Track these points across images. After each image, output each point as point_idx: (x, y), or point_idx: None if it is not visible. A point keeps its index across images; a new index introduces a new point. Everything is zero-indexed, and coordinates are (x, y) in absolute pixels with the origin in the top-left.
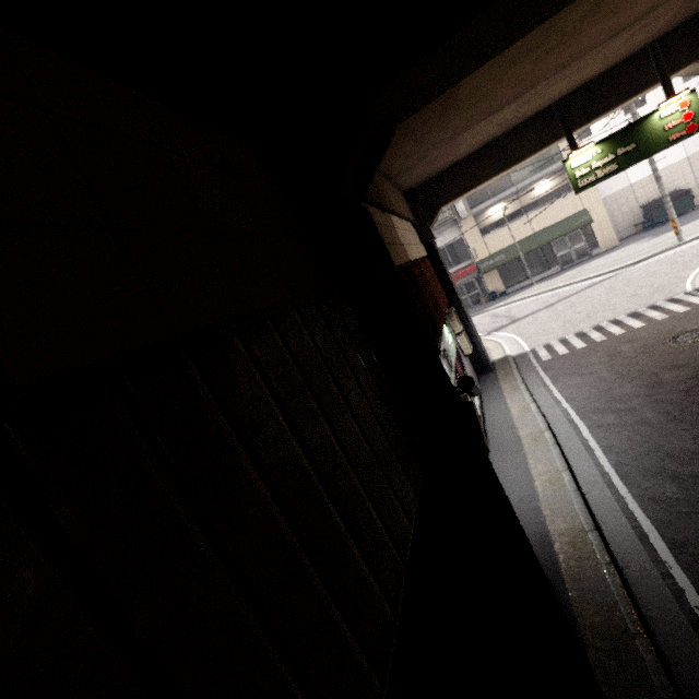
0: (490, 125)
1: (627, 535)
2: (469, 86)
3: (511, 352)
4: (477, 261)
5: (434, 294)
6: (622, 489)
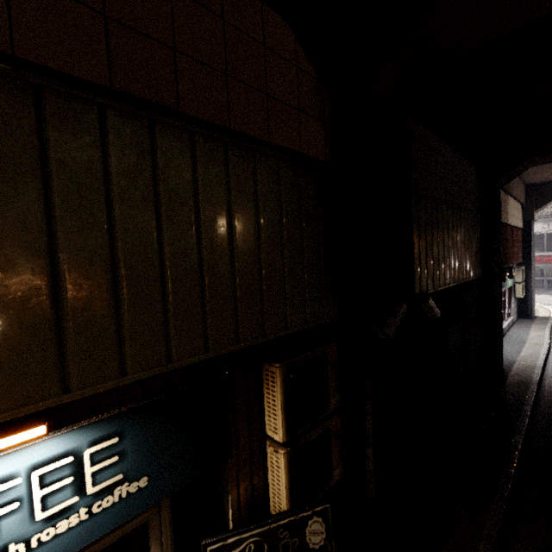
0: None
1: None
2: None
3: None
4: None
5: (513, 249)
6: None
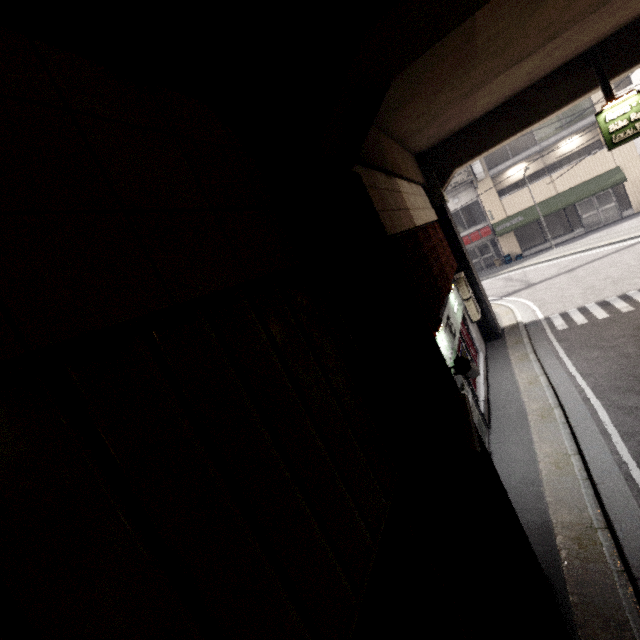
0: (512, 77)
1: None
2: (487, 33)
3: (523, 318)
4: (493, 223)
5: (441, 259)
6: None
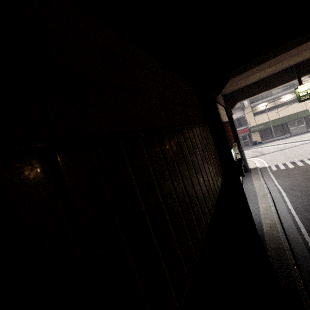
0: (263, 73)
1: (292, 227)
2: None
3: (259, 166)
4: (250, 127)
5: (229, 136)
6: (294, 214)
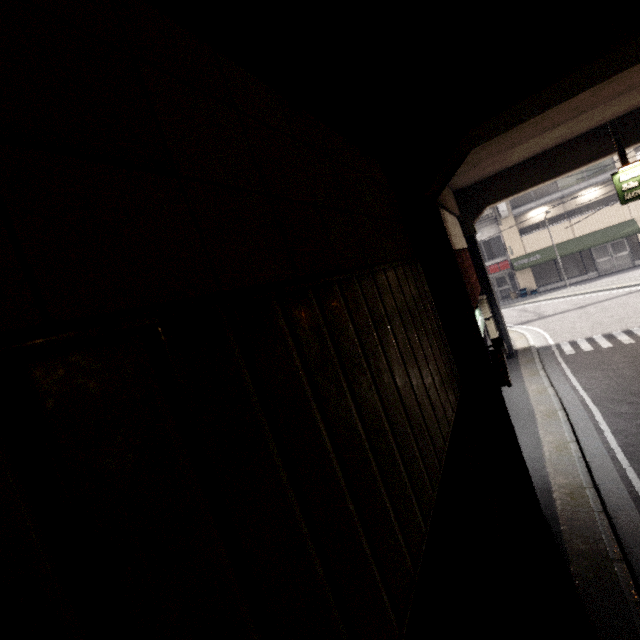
0: (544, 139)
1: (622, 496)
2: None
3: (535, 343)
4: (512, 258)
5: (470, 280)
6: (624, 463)
